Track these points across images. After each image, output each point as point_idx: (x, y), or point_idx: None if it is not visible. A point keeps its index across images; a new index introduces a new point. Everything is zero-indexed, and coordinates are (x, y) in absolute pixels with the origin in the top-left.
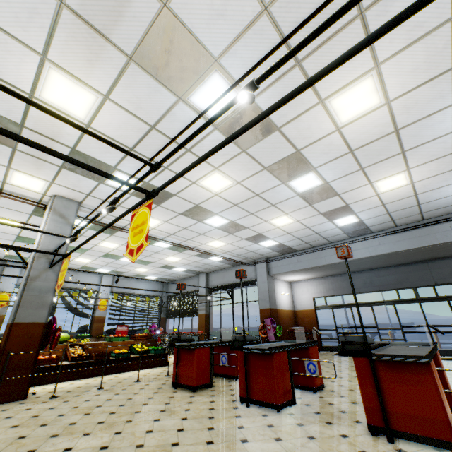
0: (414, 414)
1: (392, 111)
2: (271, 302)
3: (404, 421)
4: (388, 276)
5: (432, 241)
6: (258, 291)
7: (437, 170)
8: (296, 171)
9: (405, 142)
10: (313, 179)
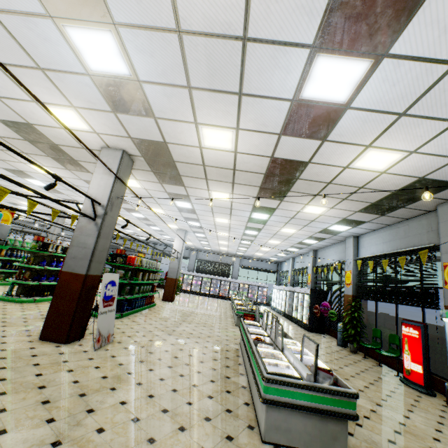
0: None
1: None
2: None
3: None
4: None
5: None
6: None
7: None
8: None
9: None
10: None
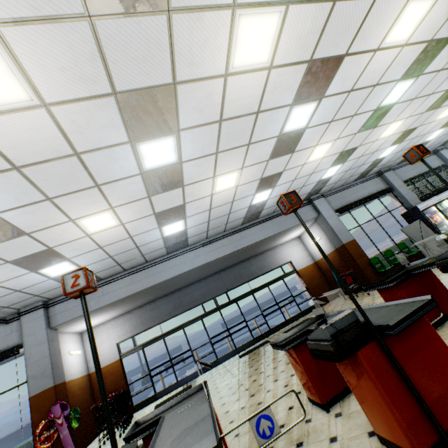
0: (446, 388)
1: (267, 83)
2: (56, 374)
3: (445, 409)
4: (195, 292)
5: (233, 248)
6: (27, 363)
7: (254, 176)
8: (158, 125)
9: (255, 131)
10: (170, 149)
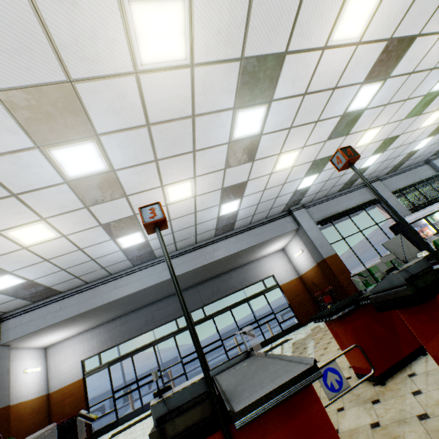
0: None
1: (194, 84)
2: None
3: None
4: (169, 307)
5: (204, 261)
6: None
7: (213, 186)
8: (67, 128)
9: (197, 137)
10: (94, 156)
